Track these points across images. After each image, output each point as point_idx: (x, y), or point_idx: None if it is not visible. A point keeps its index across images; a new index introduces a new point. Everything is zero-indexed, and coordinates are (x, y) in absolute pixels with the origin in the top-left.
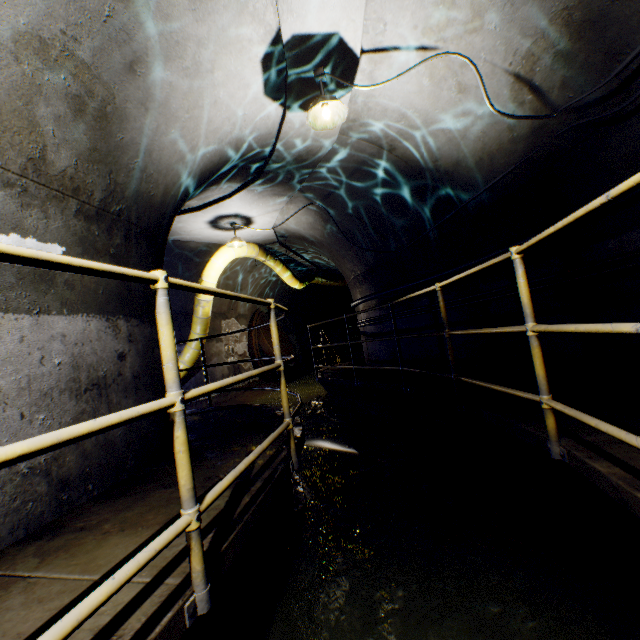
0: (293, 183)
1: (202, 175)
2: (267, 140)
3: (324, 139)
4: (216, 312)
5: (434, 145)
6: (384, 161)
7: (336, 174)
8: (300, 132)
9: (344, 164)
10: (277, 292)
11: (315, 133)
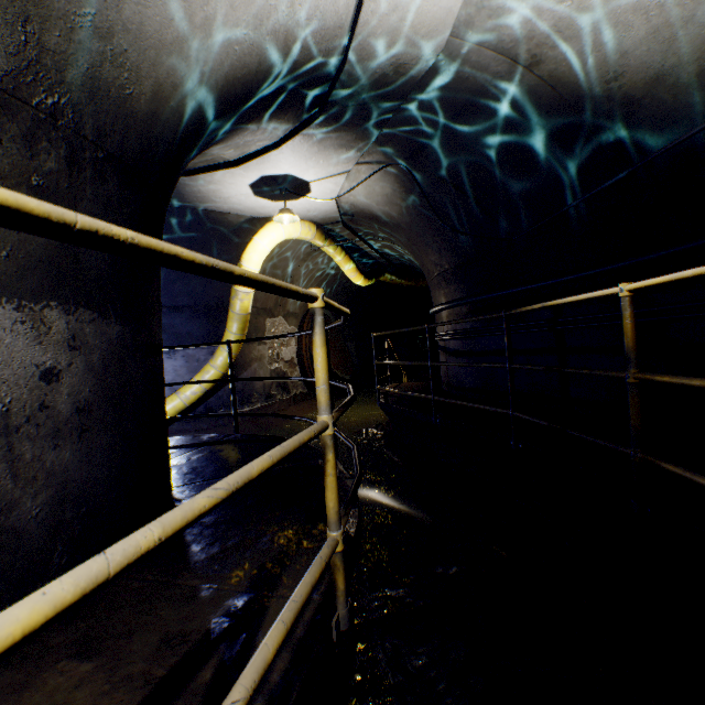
0: (369, 127)
1: (230, 89)
2: (335, 41)
3: (426, 42)
4: (260, 308)
5: (618, 47)
6: (515, 88)
7: (434, 114)
8: (389, 24)
9: (449, 95)
10: (336, 288)
11: (413, 27)
